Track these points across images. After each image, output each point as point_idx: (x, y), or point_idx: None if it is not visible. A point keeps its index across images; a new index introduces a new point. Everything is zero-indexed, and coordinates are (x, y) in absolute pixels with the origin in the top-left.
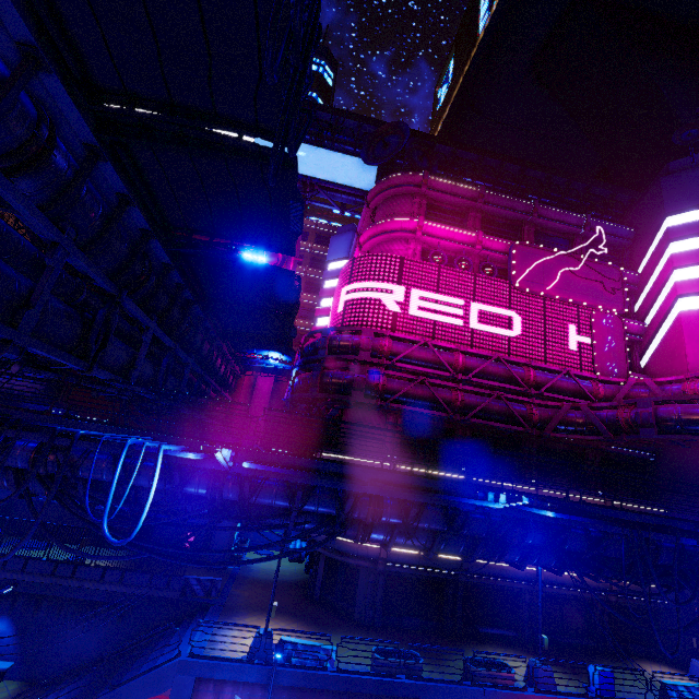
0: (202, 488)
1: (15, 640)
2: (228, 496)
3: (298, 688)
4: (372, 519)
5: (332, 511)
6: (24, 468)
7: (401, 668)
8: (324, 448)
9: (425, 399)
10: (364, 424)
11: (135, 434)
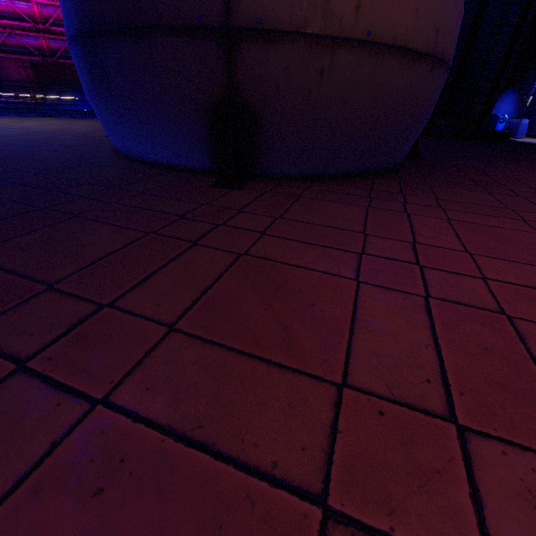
0: None
1: None
2: None
3: None
4: None
5: None
6: None
7: None
8: None
9: (21, 48)
10: (6, 69)
11: None
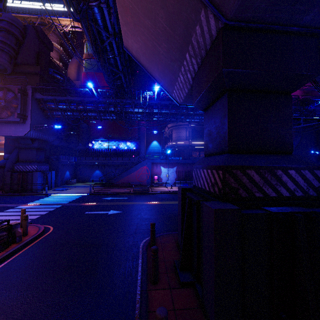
0: (149, 110)
1: (102, 174)
2: (155, 111)
3: (174, 164)
4: (186, 112)
5: (177, 111)
6: (113, 110)
7: (197, 159)
8: (168, 123)
9: None
10: None
11: (135, 97)
